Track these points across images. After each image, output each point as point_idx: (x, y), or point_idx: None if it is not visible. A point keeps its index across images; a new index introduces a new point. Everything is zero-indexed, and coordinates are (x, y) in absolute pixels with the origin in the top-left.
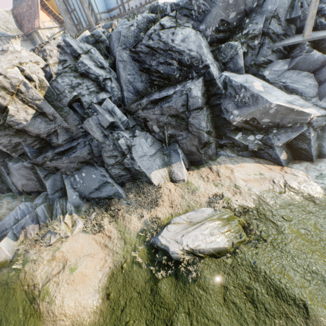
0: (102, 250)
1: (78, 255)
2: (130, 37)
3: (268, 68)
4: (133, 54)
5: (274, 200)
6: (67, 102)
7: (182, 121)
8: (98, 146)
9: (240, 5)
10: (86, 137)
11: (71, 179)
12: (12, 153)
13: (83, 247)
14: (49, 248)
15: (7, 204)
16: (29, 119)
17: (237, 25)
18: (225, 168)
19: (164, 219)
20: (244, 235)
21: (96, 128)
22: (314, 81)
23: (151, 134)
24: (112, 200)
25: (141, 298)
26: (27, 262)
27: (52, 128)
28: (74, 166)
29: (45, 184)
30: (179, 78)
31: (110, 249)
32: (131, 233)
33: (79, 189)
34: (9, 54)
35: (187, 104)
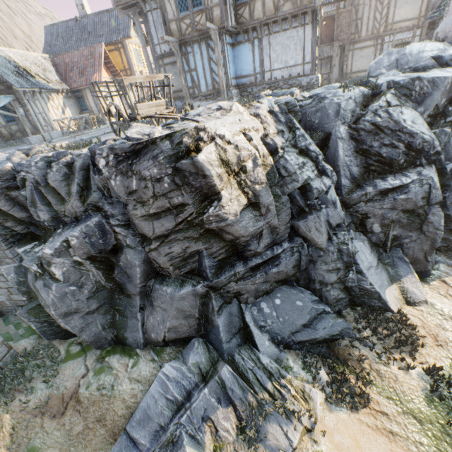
0: (394, 443)
1: None
2: (347, 111)
3: None
4: (352, 131)
5: None
6: (294, 188)
7: (415, 219)
8: (307, 254)
9: (450, 93)
10: (293, 240)
11: (252, 310)
12: (176, 270)
13: (357, 442)
14: None
15: (126, 370)
16: (238, 212)
17: (441, 111)
18: None
19: (445, 367)
20: None
21: (323, 227)
22: None
23: (365, 235)
24: (340, 343)
25: None
26: None
27: (259, 227)
28: (264, 288)
29: (216, 323)
30: (402, 164)
31: (405, 439)
32: (412, 399)
33: (270, 327)
34: (234, 115)
35: (429, 197)
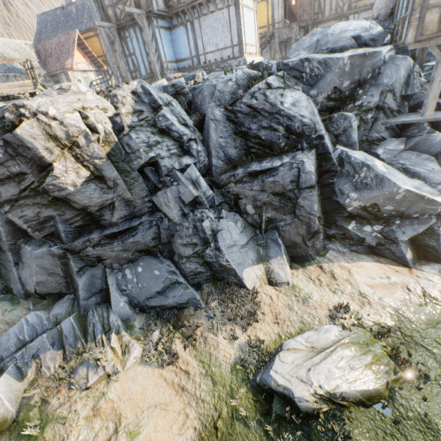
0: (178, 397)
1: (138, 407)
2: (226, 93)
3: (381, 145)
4: (228, 113)
5: (417, 316)
6: (139, 164)
7: (287, 202)
8: (168, 228)
9: (355, 75)
10: (154, 214)
11: (117, 275)
12: (35, 232)
13: (145, 391)
14: (86, 395)
15: (3, 314)
16: (79, 184)
17: (349, 95)
18: (340, 267)
19: (270, 342)
20: (397, 368)
21: (173, 202)
22: (437, 165)
23: (241, 216)
24: (184, 311)
25: None
26: (48, 421)
27: (108, 199)
28: (127, 256)
29: (77, 282)
30: (284, 147)
31: (191, 395)
32: (220, 365)
33: (129, 291)
34: (71, 95)
35: (298, 181)
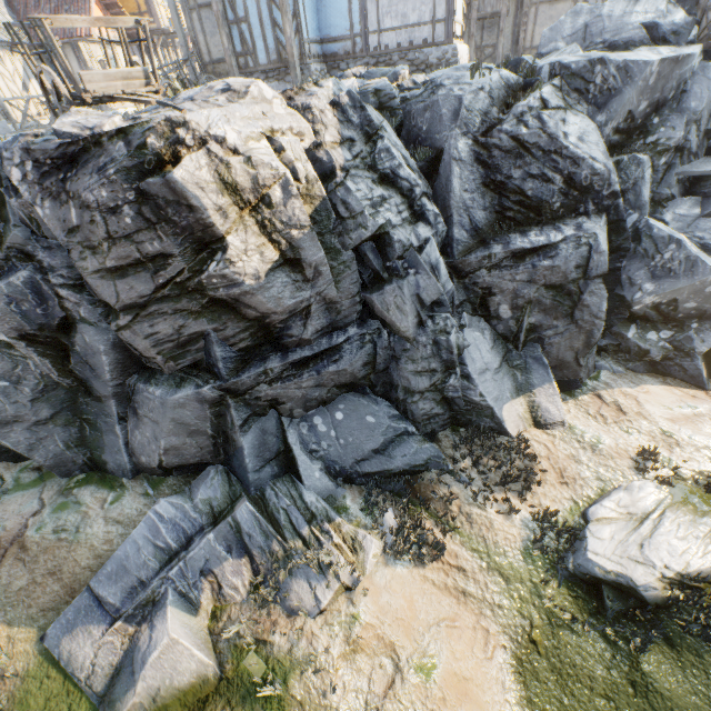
0: (463, 606)
1: (413, 629)
2: (475, 113)
3: (669, 208)
4: (479, 148)
5: None
6: (361, 238)
7: (564, 299)
8: (388, 347)
9: (656, 92)
10: (366, 324)
11: (300, 427)
12: (168, 362)
13: (412, 604)
14: (325, 622)
15: (102, 507)
16: (263, 274)
17: (640, 124)
18: (623, 395)
19: (563, 512)
20: None
21: (410, 304)
22: None
23: (488, 322)
24: (423, 477)
25: (620, 710)
26: (287, 671)
27: (303, 300)
28: (318, 396)
29: (239, 443)
30: (558, 210)
31: (480, 600)
32: (505, 552)
33: (325, 452)
34: (251, 104)
35: (587, 265)
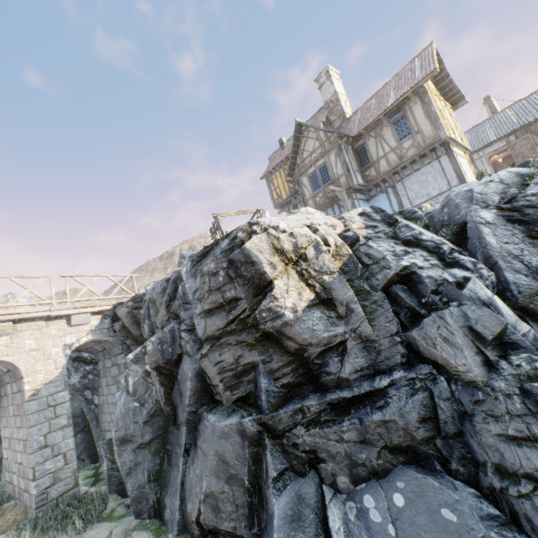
0: None
1: None
2: (490, 194)
3: None
4: (505, 212)
5: None
6: (386, 277)
7: None
8: (451, 398)
9: None
10: (414, 368)
11: (345, 507)
12: (227, 391)
13: None
14: None
15: None
16: (300, 309)
17: None
18: None
19: None
20: None
21: (460, 336)
22: None
23: None
24: None
25: None
26: None
27: (337, 334)
28: (366, 460)
29: (270, 506)
30: None
31: None
32: None
33: None
34: (299, 215)
35: None
